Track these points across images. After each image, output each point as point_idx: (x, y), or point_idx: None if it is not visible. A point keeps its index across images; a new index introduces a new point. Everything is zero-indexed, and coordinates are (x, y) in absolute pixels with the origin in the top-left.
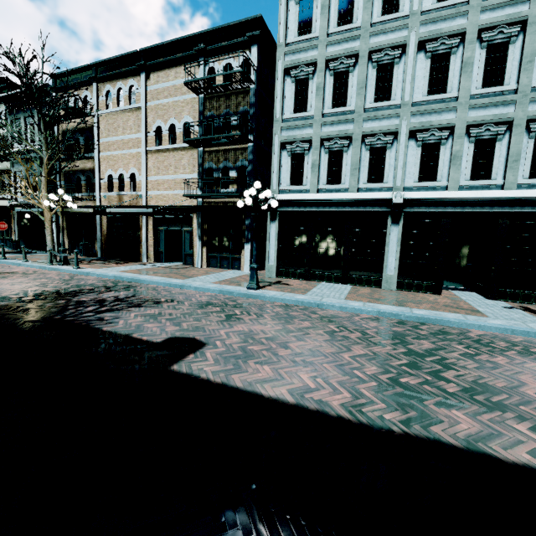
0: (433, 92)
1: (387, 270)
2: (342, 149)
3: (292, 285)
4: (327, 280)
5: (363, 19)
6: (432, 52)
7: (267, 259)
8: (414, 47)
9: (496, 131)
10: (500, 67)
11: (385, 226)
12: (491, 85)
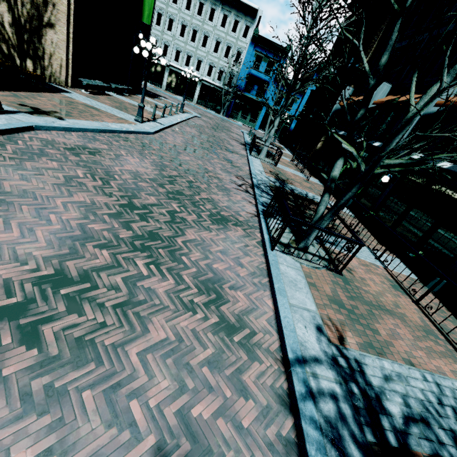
0: (181, 36)
1: (164, 84)
2: (157, 40)
3: None
4: (148, 82)
5: (168, 0)
6: (182, 23)
7: None
8: (178, 19)
9: (191, 55)
10: (195, 37)
11: (165, 71)
12: (192, 41)
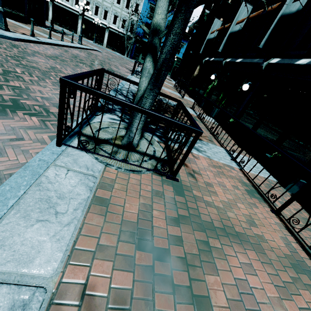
0: None
1: (78, 30)
2: None
3: (55, 25)
4: (65, 28)
5: None
6: None
7: (49, 16)
8: None
9: (99, 5)
10: None
11: (78, 19)
12: None
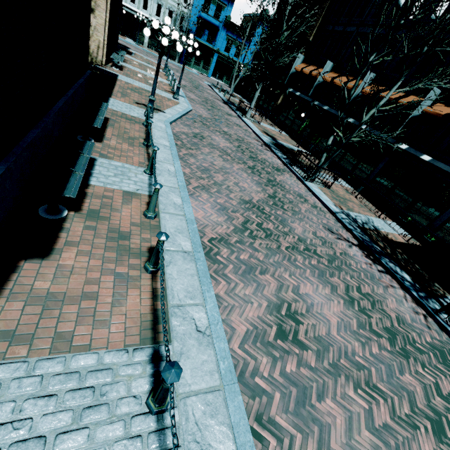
0: None
1: None
2: None
3: None
4: None
5: None
6: None
7: None
8: None
9: None
10: None
11: None
12: None
